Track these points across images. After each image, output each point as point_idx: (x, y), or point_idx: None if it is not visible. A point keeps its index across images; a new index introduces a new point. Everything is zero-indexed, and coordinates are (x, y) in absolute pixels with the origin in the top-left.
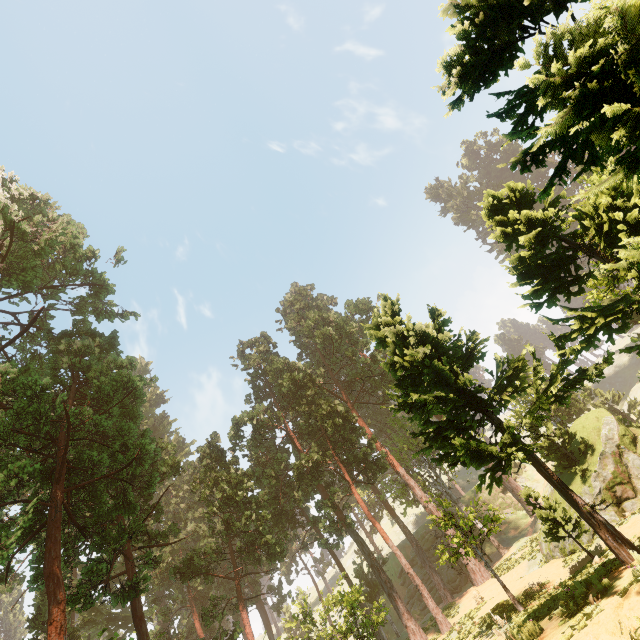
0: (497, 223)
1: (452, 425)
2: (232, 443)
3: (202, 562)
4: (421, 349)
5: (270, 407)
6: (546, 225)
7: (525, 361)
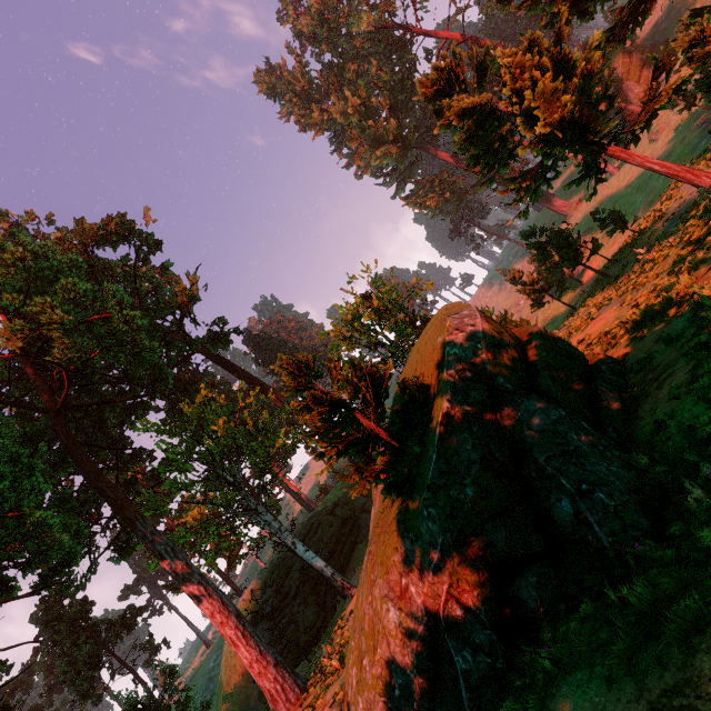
0: None
1: None
2: None
3: None
4: None
5: None
6: None
7: None
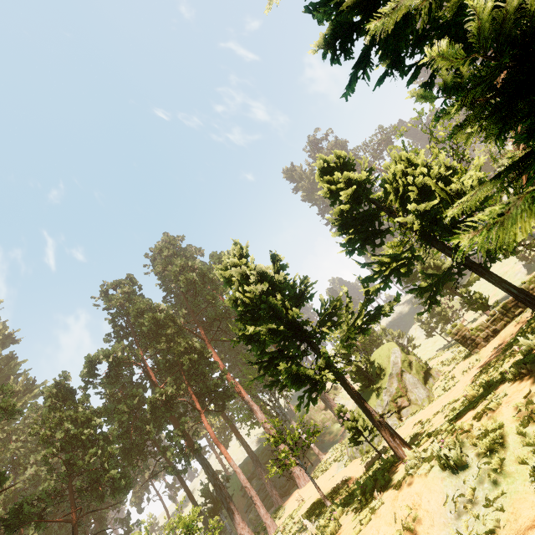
0: (326, 182)
1: (283, 355)
2: (84, 381)
3: (33, 509)
4: (260, 286)
5: (130, 345)
6: (360, 186)
7: (342, 301)
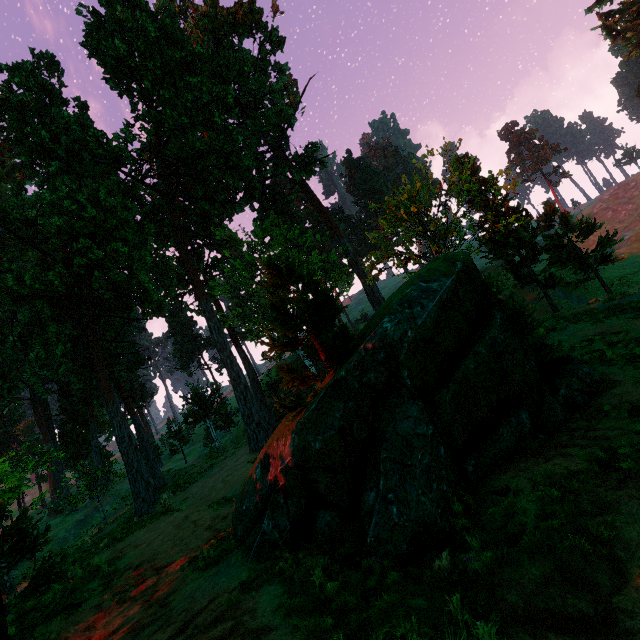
0: None
1: None
2: None
3: None
4: None
5: None
6: None
7: None
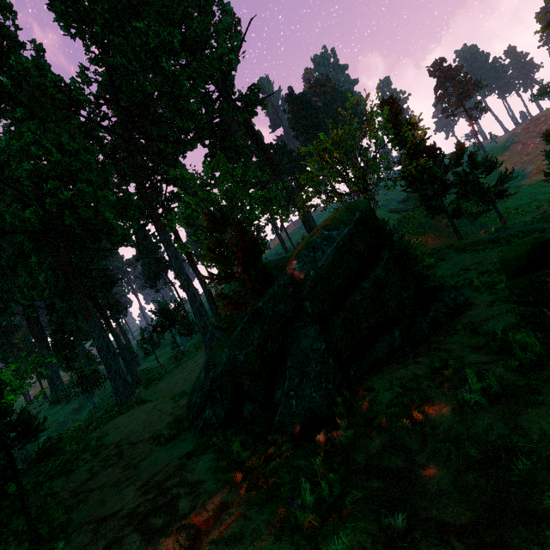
0: None
1: None
2: None
3: None
4: None
5: None
6: None
7: None
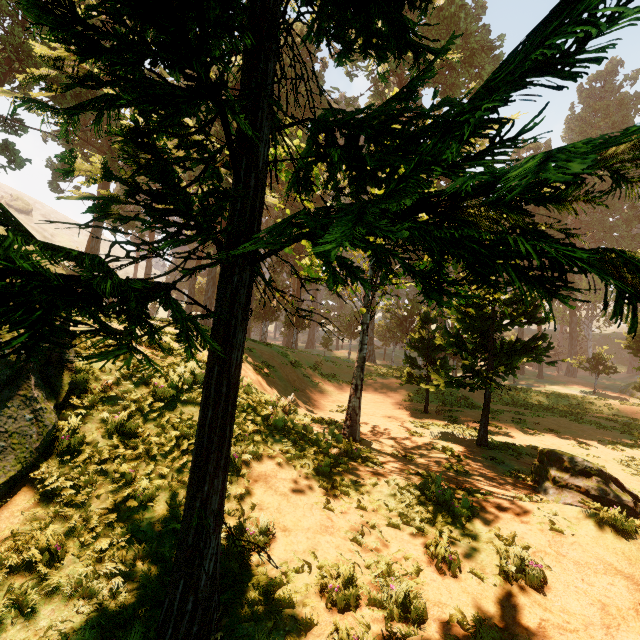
0: None
1: None
2: None
3: None
4: None
5: None
6: None
7: None
